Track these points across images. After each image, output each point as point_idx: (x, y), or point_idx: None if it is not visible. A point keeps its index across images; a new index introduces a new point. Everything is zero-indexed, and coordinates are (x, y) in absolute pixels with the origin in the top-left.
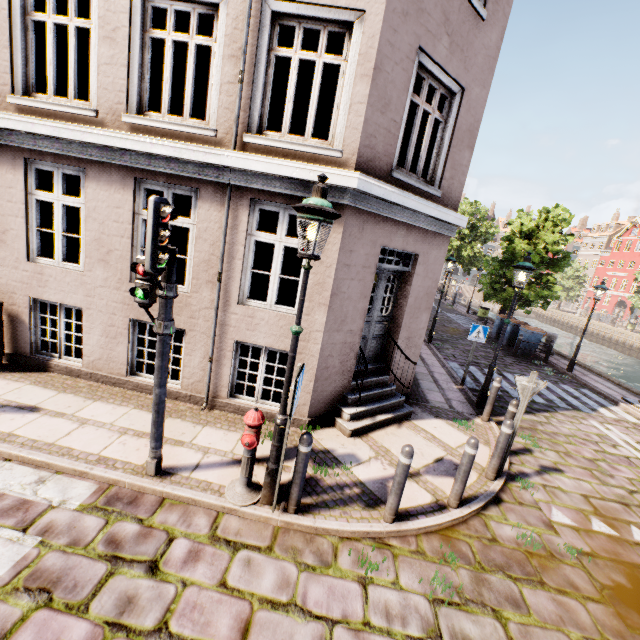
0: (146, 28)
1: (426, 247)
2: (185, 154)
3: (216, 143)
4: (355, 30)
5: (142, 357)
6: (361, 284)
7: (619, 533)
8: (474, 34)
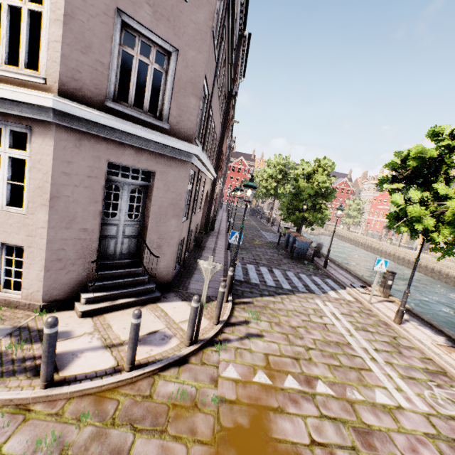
0: None
1: (163, 167)
2: None
3: None
4: None
5: None
6: (89, 191)
7: (273, 382)
8: (180, 10)
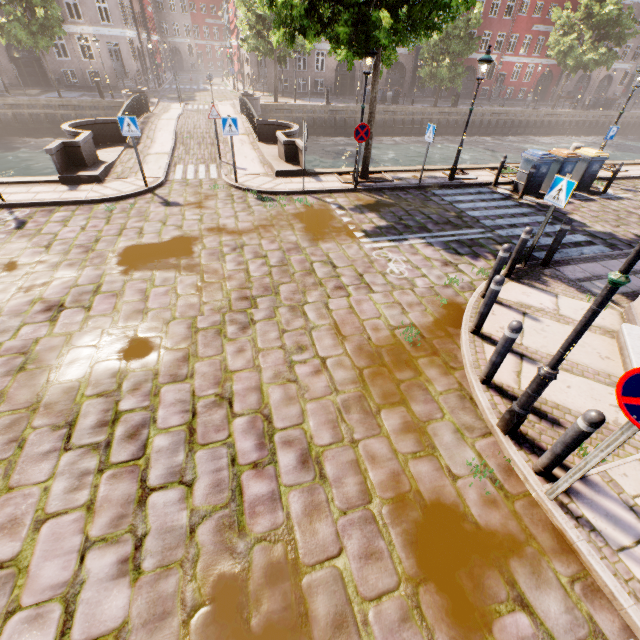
0: None
1: None
2: None
3: None
4: None
5: None
6: (255, 60)
7: None
8: None
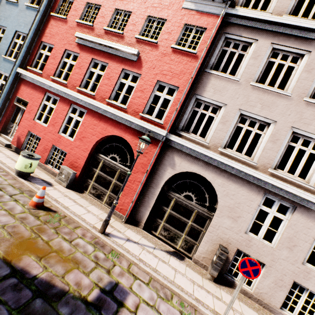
0: None
1: None
2: None
3: None
4: None
5: None
6: None
7: None
8: None
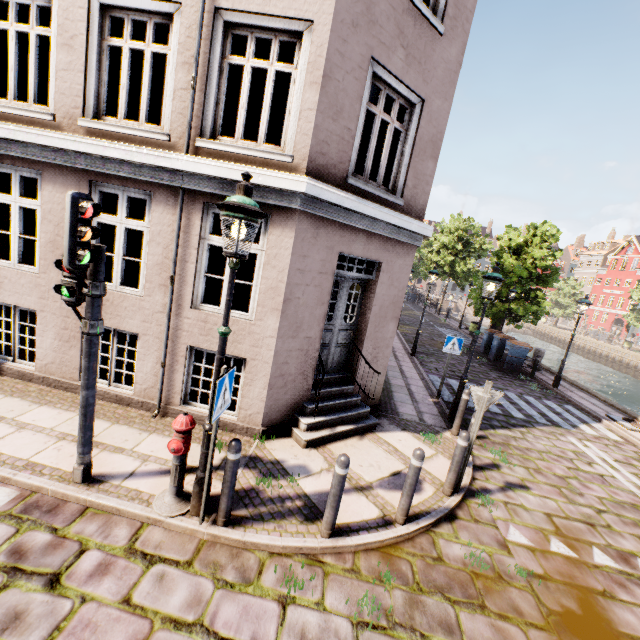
0: (104, 36)
1: (390, 255)
2: (137, 157)
3: (170, 147)
4: (305, 39)
5: (105, 363)
6: (318, 290)
7: (578, 555)
8: (432, 48)
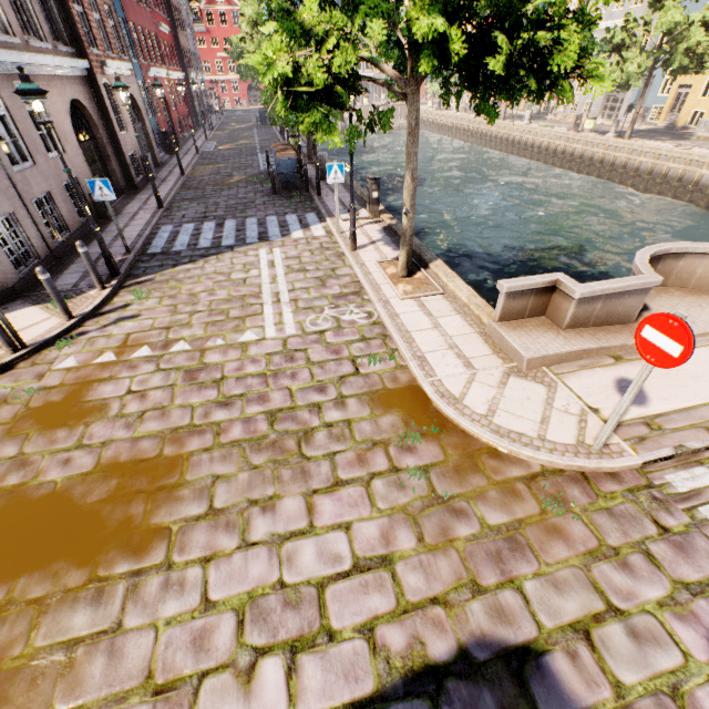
0: None
1: None
2: None
3: None
4: None
5: None
6: None
7: (119, 358)
8: None
